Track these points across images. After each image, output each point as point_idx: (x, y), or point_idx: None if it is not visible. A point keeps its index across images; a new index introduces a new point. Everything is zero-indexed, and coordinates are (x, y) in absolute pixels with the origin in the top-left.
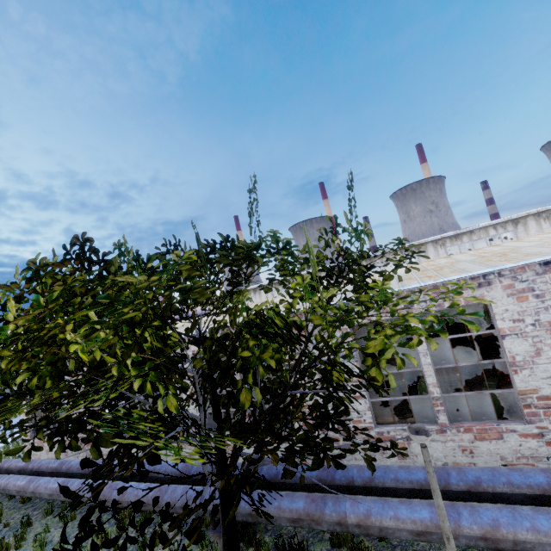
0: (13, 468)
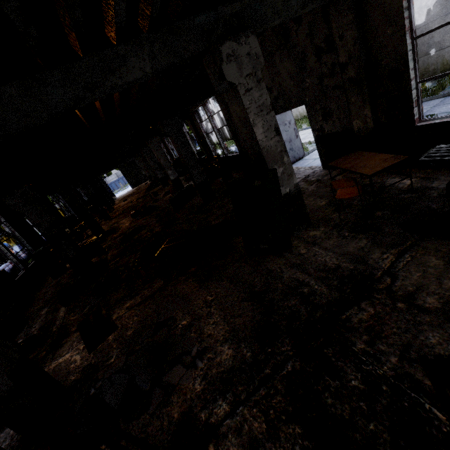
0: None
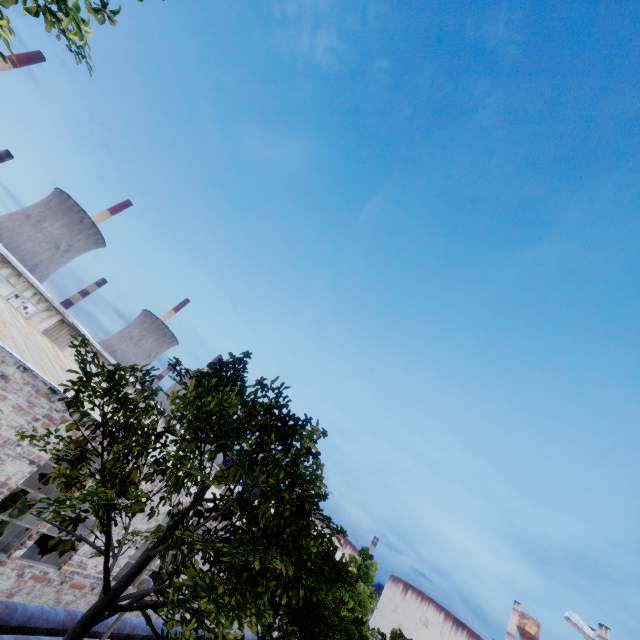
0: None
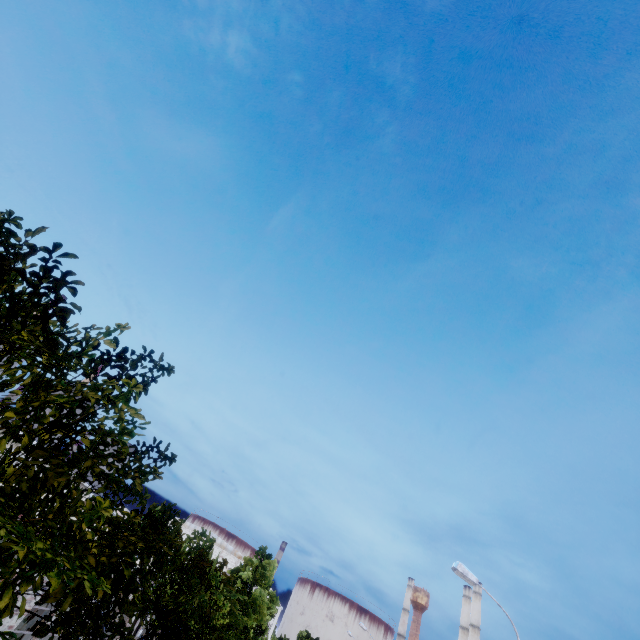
0: None
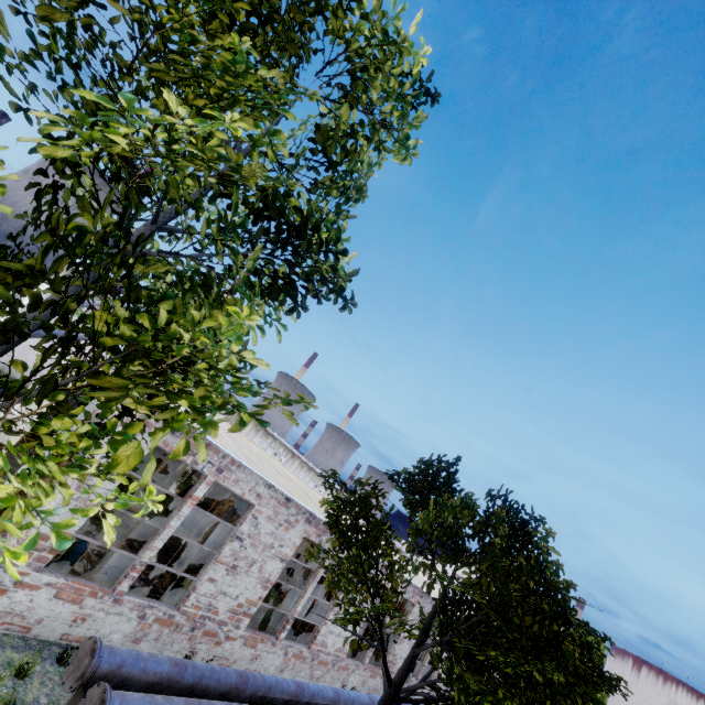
0: (212, 686)
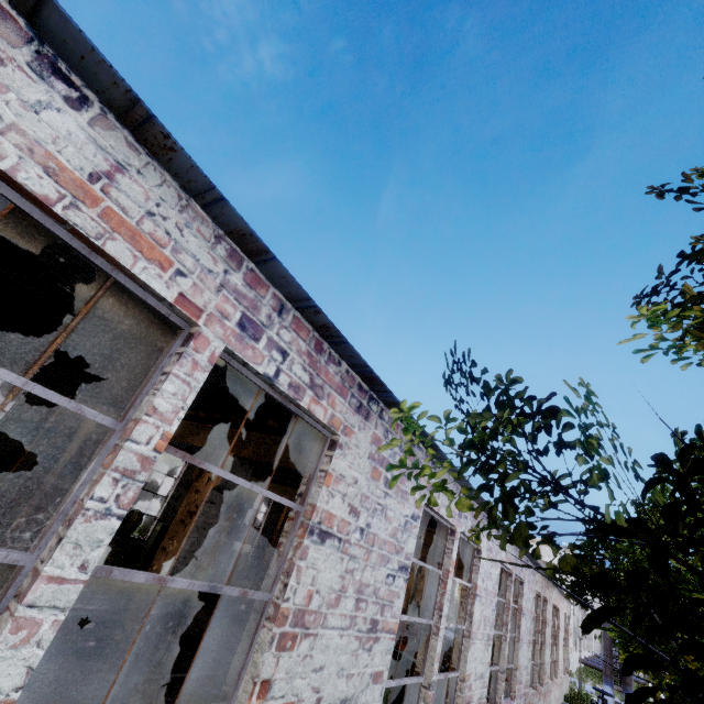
0: None
